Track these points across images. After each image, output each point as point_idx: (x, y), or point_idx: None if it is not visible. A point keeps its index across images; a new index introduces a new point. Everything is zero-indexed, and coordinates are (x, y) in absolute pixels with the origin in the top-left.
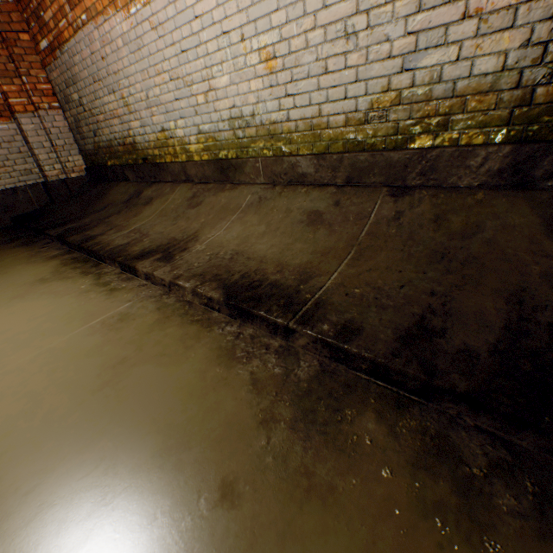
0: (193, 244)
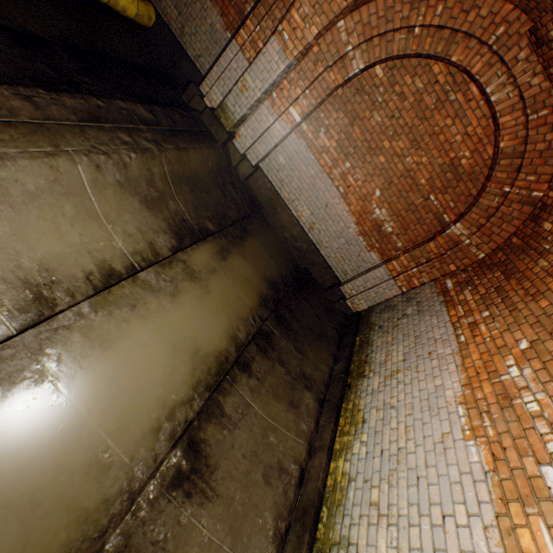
0: (195, 501)
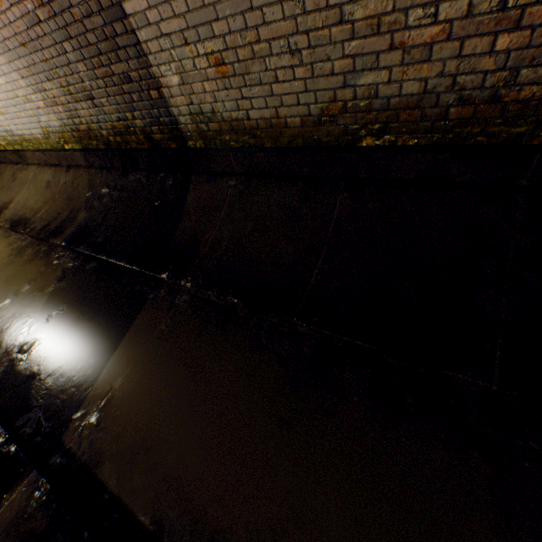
0: (11, 205)
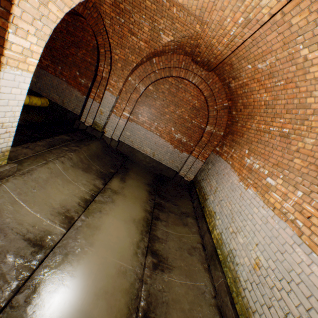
0: (166, 272)
